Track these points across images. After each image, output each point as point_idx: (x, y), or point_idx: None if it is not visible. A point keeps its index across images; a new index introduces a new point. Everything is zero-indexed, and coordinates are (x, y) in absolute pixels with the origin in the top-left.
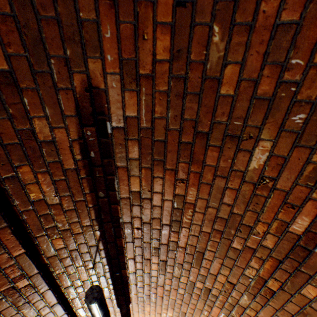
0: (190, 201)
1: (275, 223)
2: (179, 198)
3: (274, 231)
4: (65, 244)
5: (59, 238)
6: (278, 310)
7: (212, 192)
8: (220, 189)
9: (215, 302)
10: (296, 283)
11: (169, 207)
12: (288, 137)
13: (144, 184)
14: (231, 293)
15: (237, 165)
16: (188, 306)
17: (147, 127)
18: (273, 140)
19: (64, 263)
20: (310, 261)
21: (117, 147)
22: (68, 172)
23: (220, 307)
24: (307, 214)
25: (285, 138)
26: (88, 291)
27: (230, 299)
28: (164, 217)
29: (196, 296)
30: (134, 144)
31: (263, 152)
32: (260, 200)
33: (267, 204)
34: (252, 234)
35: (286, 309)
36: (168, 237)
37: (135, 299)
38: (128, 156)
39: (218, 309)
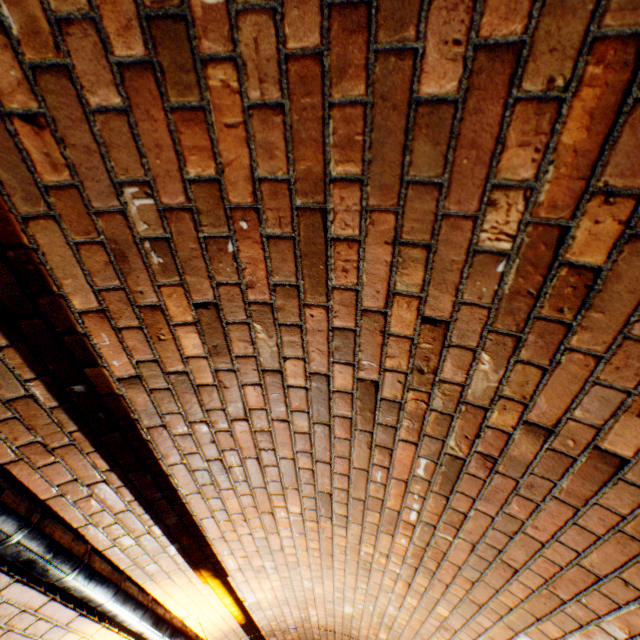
0: None
1: None
2: None
3: None
4: None
5: None
6: (603, 360)
7: None
8: None
9: (398, 429)
10: None
11: None
12: None
13: None
14: (440, 372)
15: None
16: (333, 470)
17: None
18: None
19: None
20: None
21: None
22: None
23: (413, 442)
24: None
25: None
26: None
27: (437, 399)
28: (106, 8)
29: (344, 430)
30: None
31: None
32: None
33: None
34: None
35: (639, 334)
36: (174, 158)
37: (188, 480)
38: None
39: (410, 451)
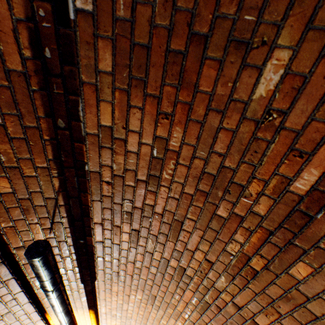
0: (173, 148)
1: (274, 180)
2: (160, 143)
3: (270, 191)
4: (13, 188)
5: (4, 178)
6: (257, 294)
7: (202, 136)
8: (212, 131)
9: (189, 285)
10: (286, 260)
11: (147, 156)
12: (315, 41)
13: (118, 116)
14: (208, 274)
15: (239, 92)
16: (160, 288)
17: (125, 17)
18: (294, 48)
19: (13, 214)
20: (308, 231)
21: (83, 48)
22: (12, 75)
23: (193, 291)
24: (318, 164)
25: (311, 42)
26: (32, 245)
27: (205, 282)
28: (140, 170)
29: (169, 277)
30: (107, 47)
31: (277, 69)
32: (261, 147)
33: (269, 152)
34: (243, 196)
35: (267, 293)
36: (143, 198)
37: (102, 276)
38: (97, 67)
39: (191, 293)
